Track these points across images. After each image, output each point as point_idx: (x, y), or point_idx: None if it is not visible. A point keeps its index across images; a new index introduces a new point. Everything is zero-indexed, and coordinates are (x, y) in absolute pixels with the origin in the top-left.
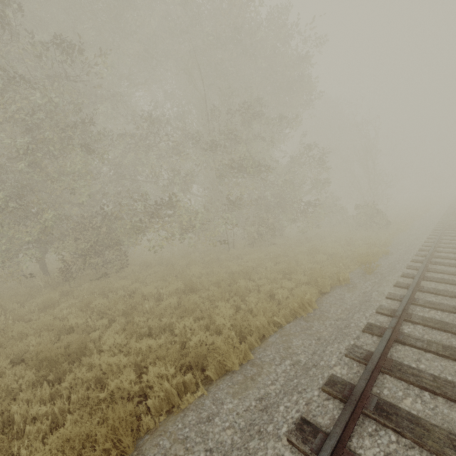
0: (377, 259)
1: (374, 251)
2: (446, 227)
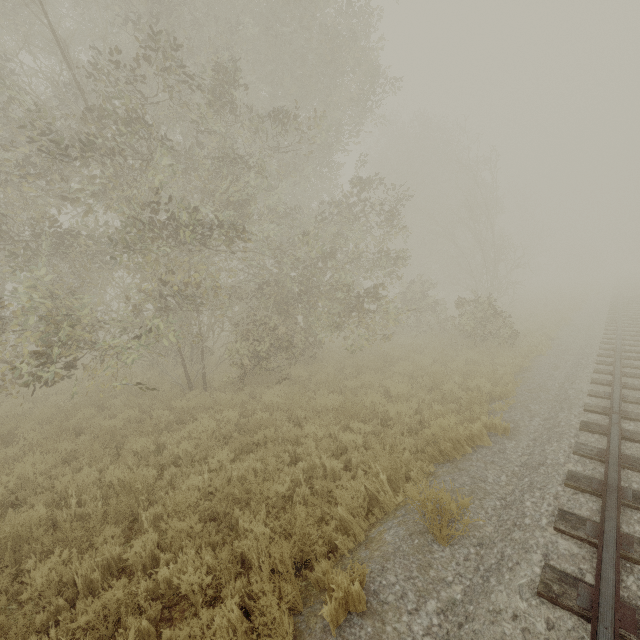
0: (468, 503)
1: (474, 430)
2: (622, 350)
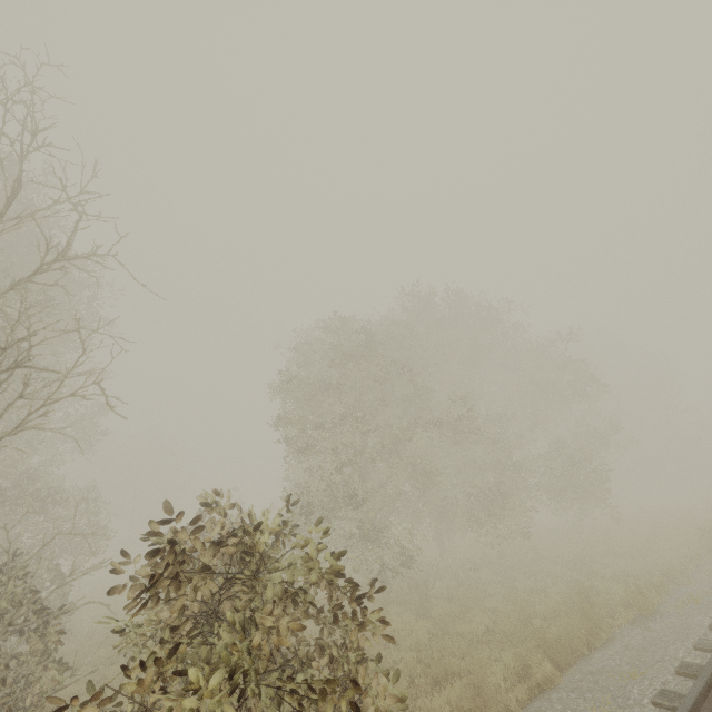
0: None
1: None
2: None
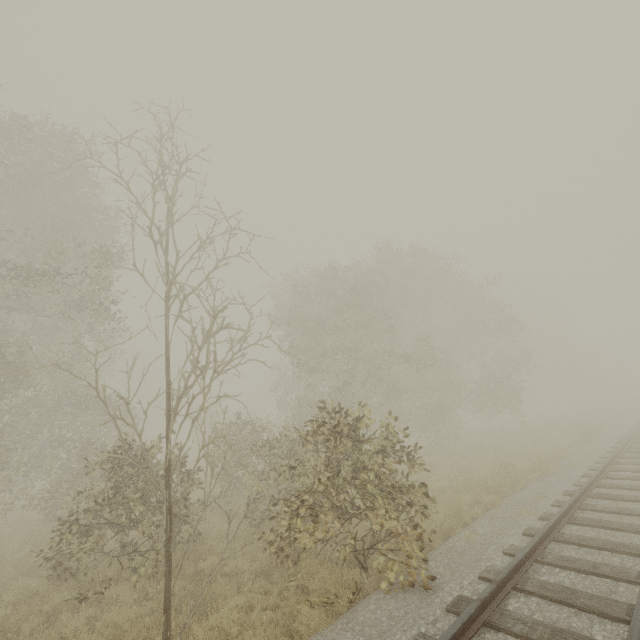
0: None
1: None
2: None
